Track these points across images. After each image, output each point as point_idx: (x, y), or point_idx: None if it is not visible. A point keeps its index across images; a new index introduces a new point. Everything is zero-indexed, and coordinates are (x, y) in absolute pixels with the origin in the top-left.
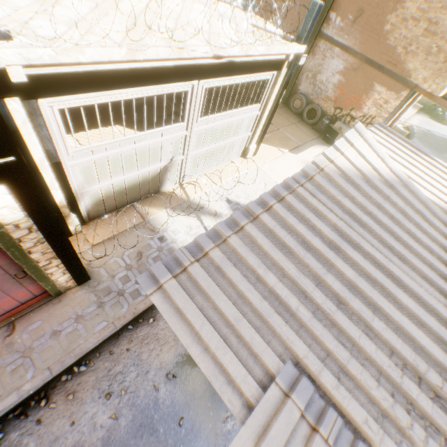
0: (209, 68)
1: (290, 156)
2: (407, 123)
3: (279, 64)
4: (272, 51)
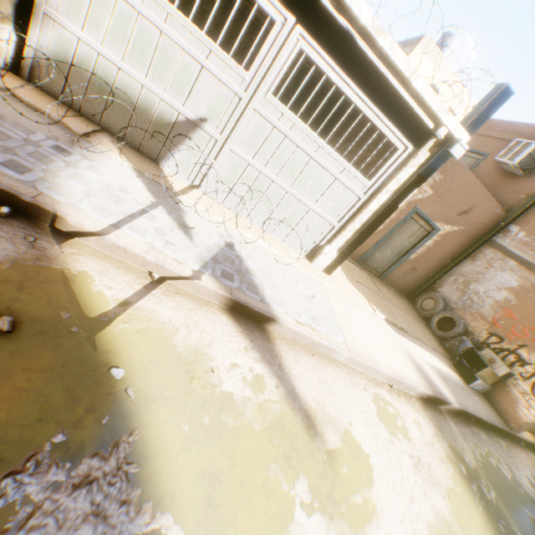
0: (317, 15)
1: (384, 324)
2: None
3: (419, 133)
4: (416, 81)
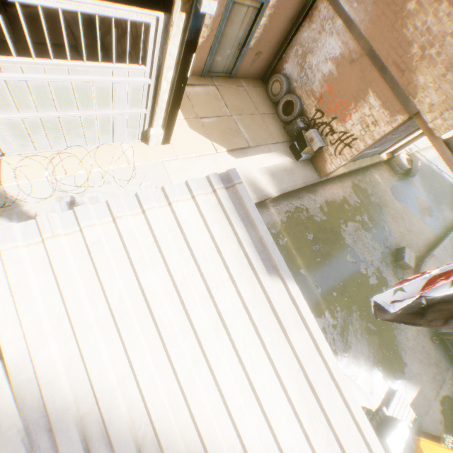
0: None
1: (226, 158)
2: (419, 155)
3: None
4: None
